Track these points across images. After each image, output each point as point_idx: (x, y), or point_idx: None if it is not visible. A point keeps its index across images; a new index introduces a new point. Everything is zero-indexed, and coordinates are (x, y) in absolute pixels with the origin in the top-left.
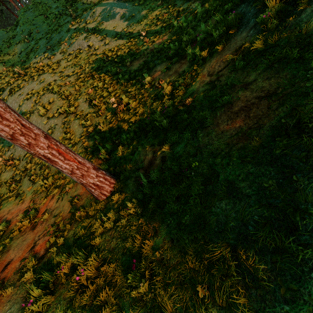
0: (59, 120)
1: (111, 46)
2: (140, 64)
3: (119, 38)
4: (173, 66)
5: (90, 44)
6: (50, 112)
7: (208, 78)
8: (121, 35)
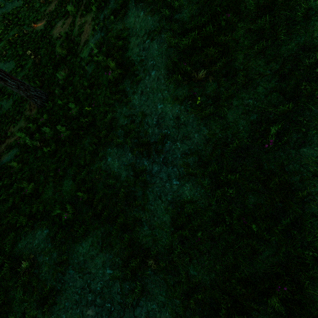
0: None
1: (8, 9)
2: (43, 24)
3: (13, 1)
4: (66, 21)
5: None
6: None
7: (79, 23)
8: None
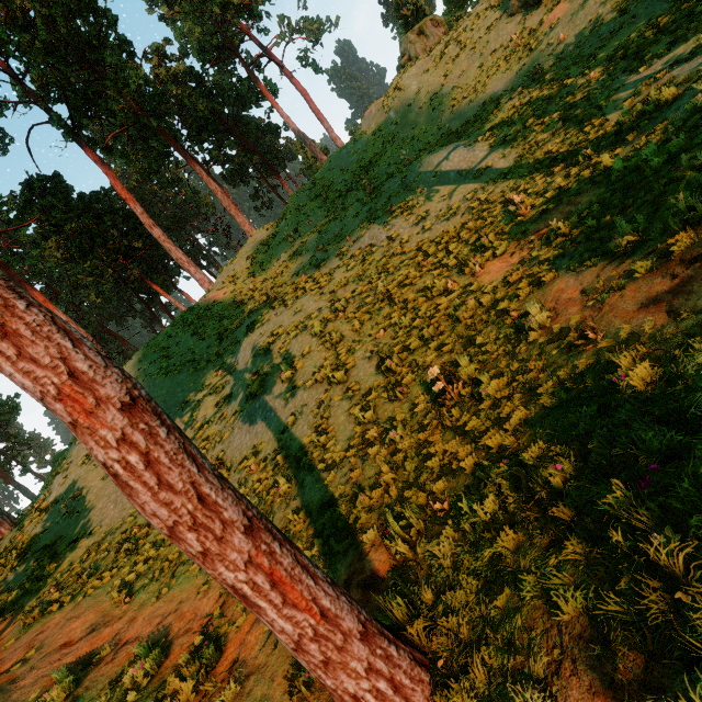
0: (311, 395)
1: (435, 232)
2: (508, 269)
3: (453, 215)
4: (636, 282)
5: (393, 235)
6: (298, 374)
7: None
8: (458, 209)
